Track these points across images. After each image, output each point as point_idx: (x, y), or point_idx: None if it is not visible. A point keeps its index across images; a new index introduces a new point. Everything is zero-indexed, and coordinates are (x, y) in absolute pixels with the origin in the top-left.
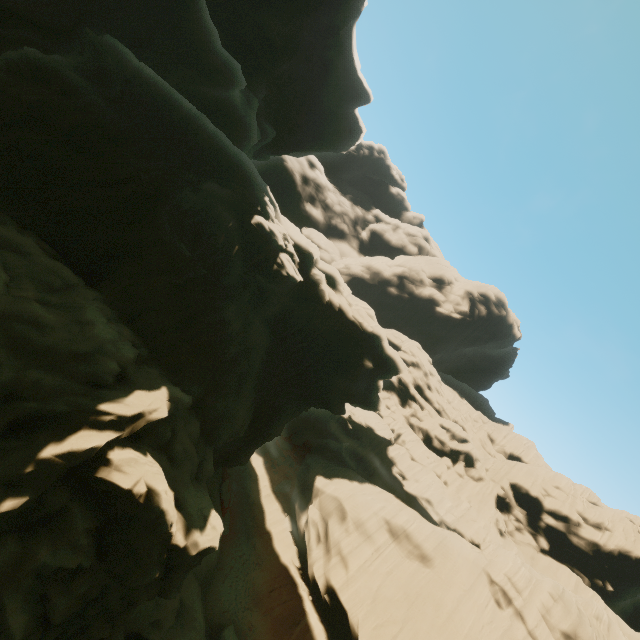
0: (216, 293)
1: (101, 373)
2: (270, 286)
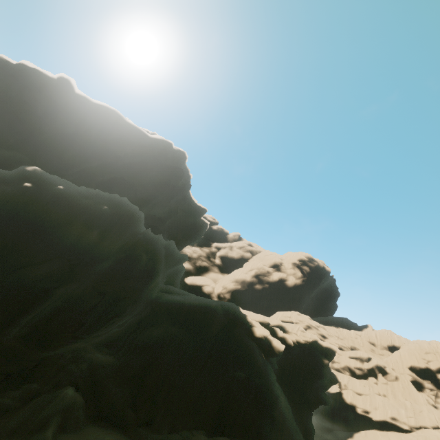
0: (271, 388)
1: None
2: (271, 358)
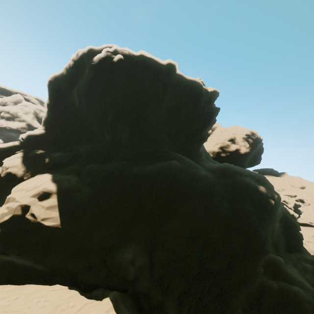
0: (300, 233)
1: None
2: None
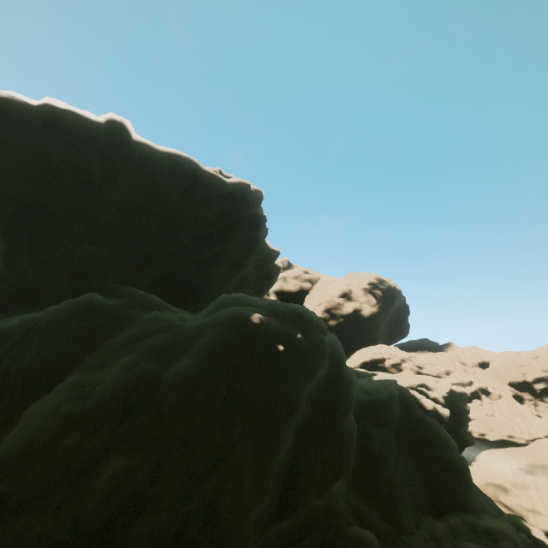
0: (458, 456)
1: (532, 542)
2: None
